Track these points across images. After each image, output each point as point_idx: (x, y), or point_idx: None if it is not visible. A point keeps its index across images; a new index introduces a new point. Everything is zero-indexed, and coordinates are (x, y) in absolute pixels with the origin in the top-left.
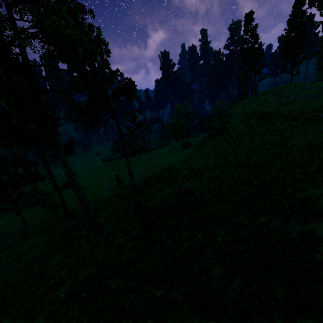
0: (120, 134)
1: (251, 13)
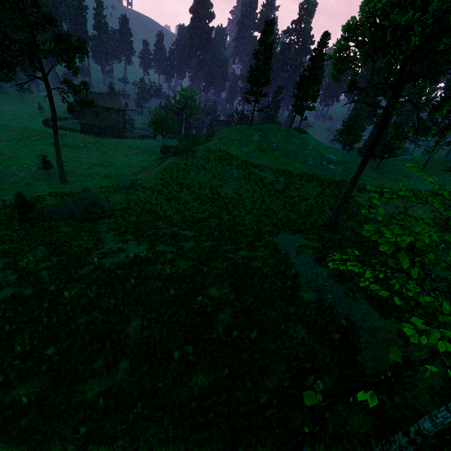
0: (51, 105)
1: (272, 23)
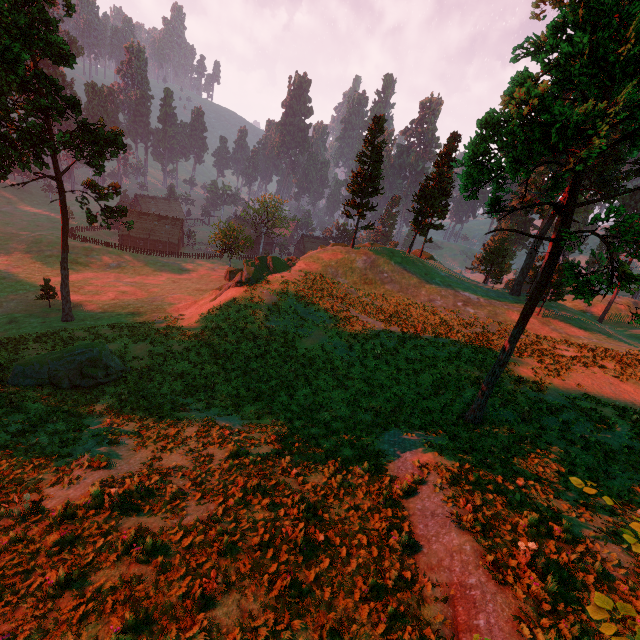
0: (62, 213)
1: (382, 120)
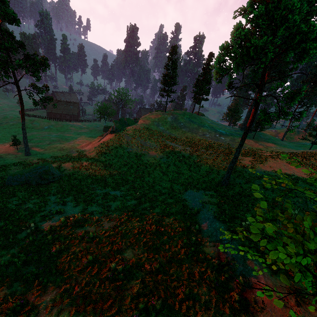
0: (20, 101)
1: (176, 47)
